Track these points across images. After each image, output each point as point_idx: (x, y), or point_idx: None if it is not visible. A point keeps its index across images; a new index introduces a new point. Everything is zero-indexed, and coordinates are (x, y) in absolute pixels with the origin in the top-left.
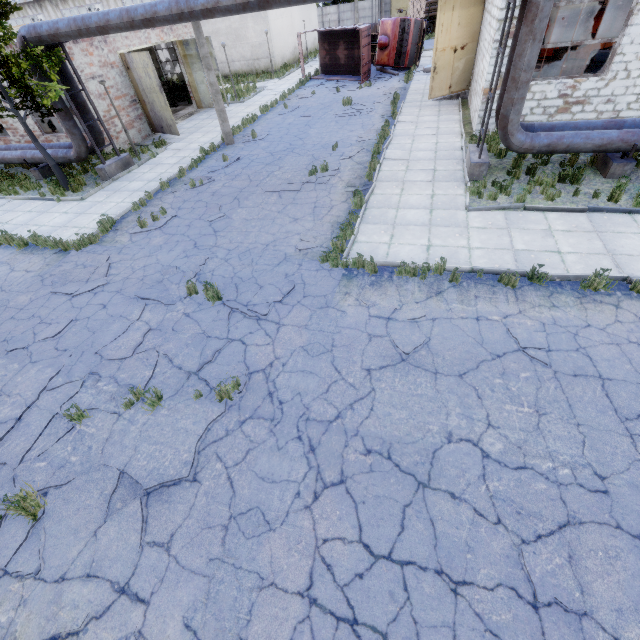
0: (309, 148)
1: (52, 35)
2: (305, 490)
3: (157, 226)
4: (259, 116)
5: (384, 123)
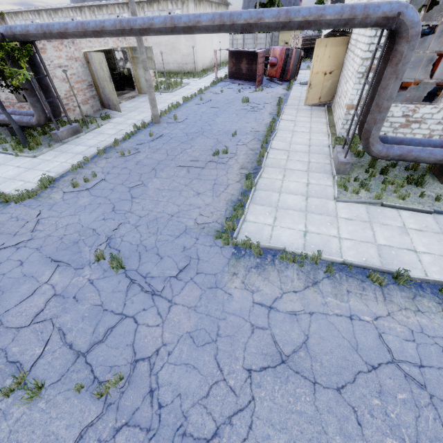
0: (215, 133)
1: (23, 35)
2: None
3: (86, 187)
4: (181, 104)
5: (272, 120)
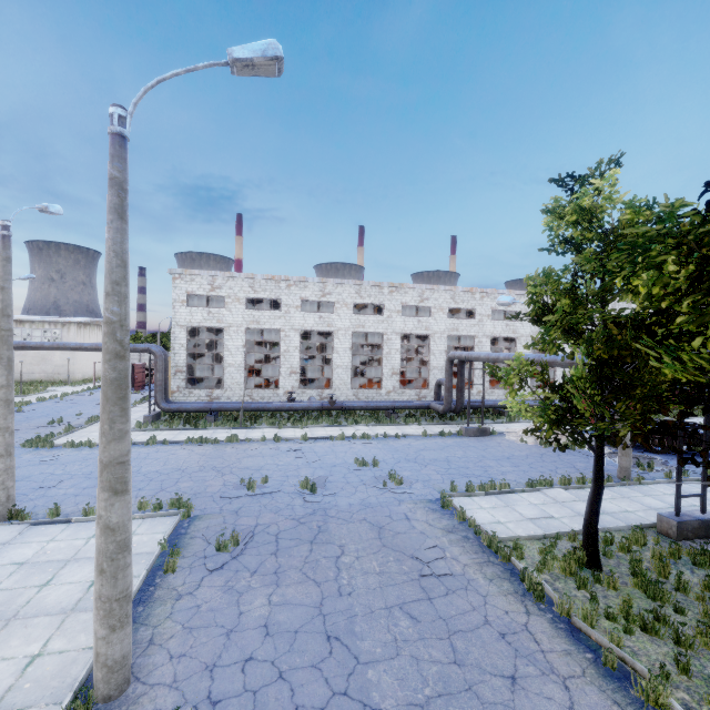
0: (60, 415)
1: None
2: None
3: None
4: (35, 403)
5: None
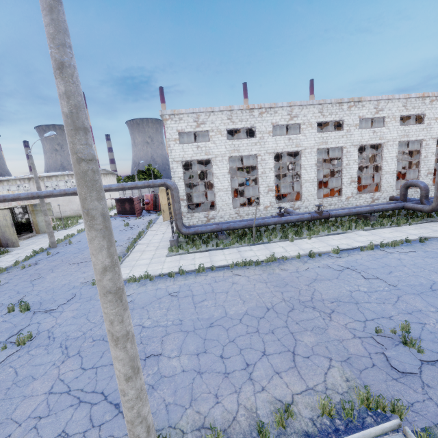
0: None
1: None
2: (58, 362)
3: None
4: (76, 234)
5: (140, 231)
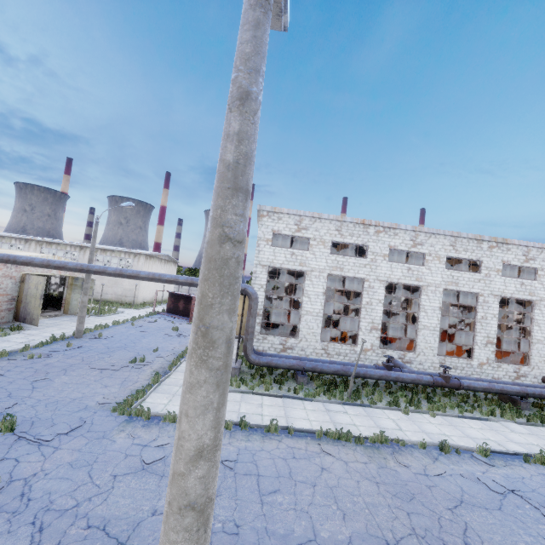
0: (138, 348)
1: None
2: None
3: None
4: (110, 326)
5: None
